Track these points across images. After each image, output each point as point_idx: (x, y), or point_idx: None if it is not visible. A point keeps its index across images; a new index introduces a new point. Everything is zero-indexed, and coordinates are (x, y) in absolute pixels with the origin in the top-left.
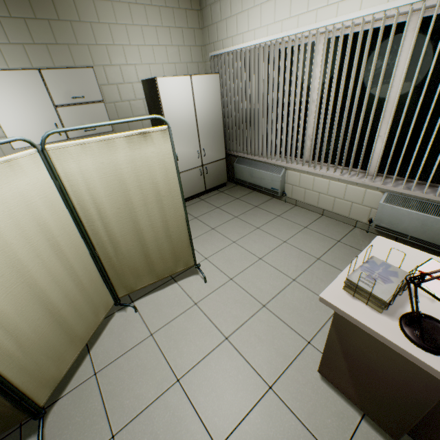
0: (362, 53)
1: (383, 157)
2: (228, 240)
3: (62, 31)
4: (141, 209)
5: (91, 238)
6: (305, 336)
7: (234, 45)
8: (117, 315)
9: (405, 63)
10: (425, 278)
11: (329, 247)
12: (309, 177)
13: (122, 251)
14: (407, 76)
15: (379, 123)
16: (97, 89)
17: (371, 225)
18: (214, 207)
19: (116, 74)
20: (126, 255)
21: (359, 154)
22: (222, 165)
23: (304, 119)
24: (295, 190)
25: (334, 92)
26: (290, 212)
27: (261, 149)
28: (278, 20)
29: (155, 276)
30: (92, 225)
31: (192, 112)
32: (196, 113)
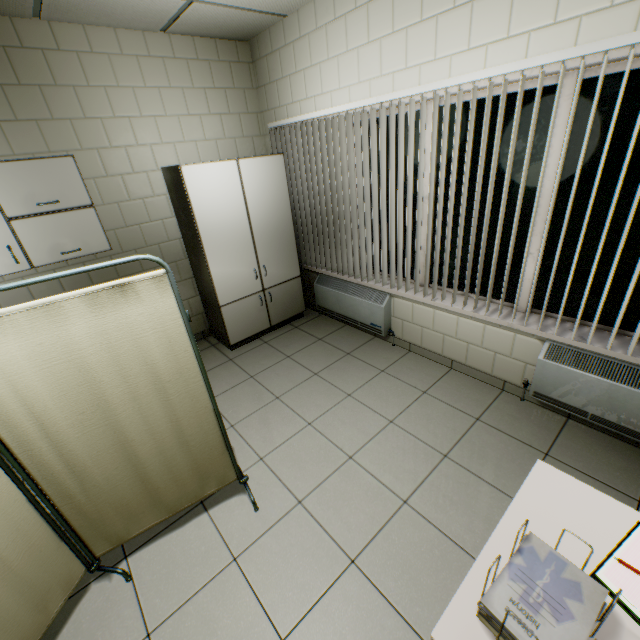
0: (494, 130)
1: (538, 285)
2: (300, 420)
3: (25, 100)
4: (128, 407)
5: (31, 470)
6: (424, 633)
7: (304, 113)
8: (94, 588)
9: (561, 146)
10: (633, 582)
11: (463, 432)
12: (427, 310)
13: (96, 482)
14: (565, 165)
15: (527, 233)
16: (81, 188)
17: (528, 389)
18: (283, 357)
19: (120, 160)
20: (103, 486)
21: (501, 278)
22: (295, 286)
23: (413, 223)
24: (408, 328)
25: (455, 184)
26: (401, 364)
27: (352, 264)
28: (364, 80)
29: (165, 510)
30: (29, 449)
31: (243, 212)
32: (250, 214)
